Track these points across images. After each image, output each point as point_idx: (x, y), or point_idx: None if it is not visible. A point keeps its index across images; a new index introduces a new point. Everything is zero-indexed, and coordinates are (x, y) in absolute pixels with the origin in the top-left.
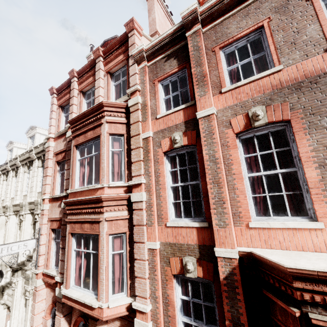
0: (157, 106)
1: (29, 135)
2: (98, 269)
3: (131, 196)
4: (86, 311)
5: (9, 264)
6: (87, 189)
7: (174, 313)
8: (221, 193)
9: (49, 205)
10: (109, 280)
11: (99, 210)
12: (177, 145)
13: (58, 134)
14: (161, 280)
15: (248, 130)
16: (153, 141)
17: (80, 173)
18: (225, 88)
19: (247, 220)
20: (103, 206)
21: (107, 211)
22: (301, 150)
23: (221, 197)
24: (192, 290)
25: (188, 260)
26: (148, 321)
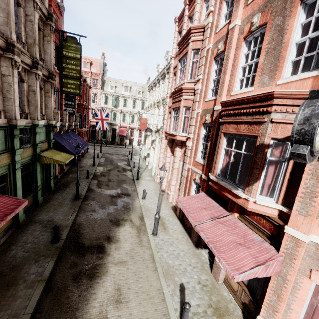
0: (218, 23)
1: (166, 58)
2: (178, 121)
3: (195, 87)
4: (173, 138)
5: (155, 131)
6: (179, 85)
7: (199, 139)
8: (224, 78)
9: (169, 100)
10: (181, 126)
11: (181, 94)
12: (218, 51)
13: (176, 54)
14: (198, 127)
15: (250, 34)
16: (211, 51)
17: (180, 77)
18: (249, 0)
19: (231, 92)
20: (183, 92)
21: (184, 95)
22: (263, 45)
23: (223, 80)
24: (209, 132)
25: (207, 115)
26: (190, 141)
